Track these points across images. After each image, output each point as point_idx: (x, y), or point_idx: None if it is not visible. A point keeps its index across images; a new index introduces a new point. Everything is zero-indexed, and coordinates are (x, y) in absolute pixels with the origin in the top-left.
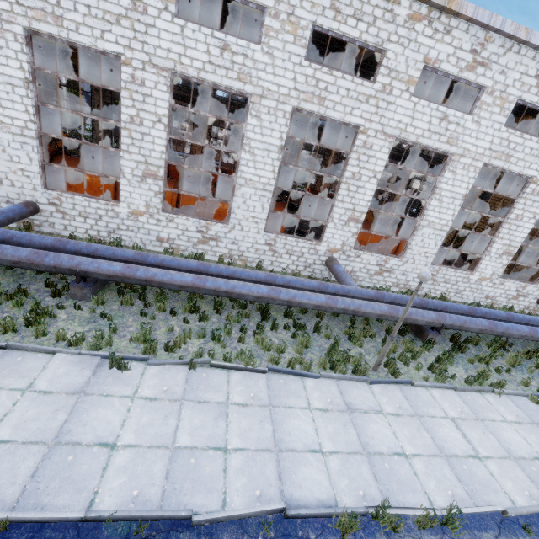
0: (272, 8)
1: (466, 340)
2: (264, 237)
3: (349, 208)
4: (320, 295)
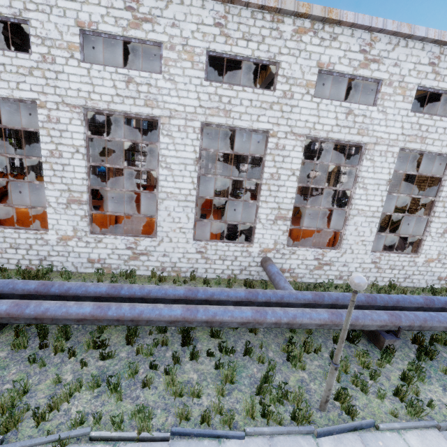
0: (167, 43)
1: (432, 339)
2: (193, 245)
3: (274, 207)
4: (245, 309)
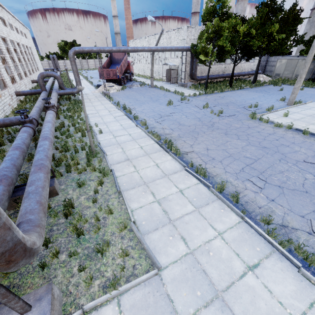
0: None
1: None
2: (27, 80)
3: (24, 64)
4: None
